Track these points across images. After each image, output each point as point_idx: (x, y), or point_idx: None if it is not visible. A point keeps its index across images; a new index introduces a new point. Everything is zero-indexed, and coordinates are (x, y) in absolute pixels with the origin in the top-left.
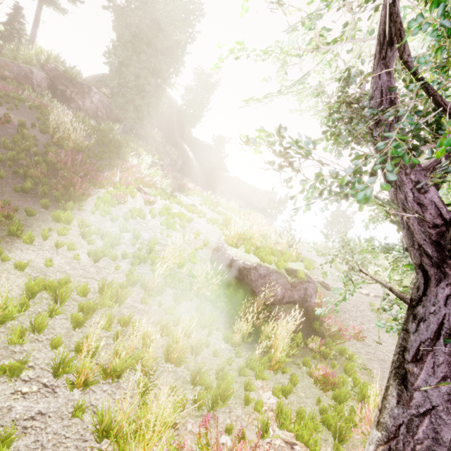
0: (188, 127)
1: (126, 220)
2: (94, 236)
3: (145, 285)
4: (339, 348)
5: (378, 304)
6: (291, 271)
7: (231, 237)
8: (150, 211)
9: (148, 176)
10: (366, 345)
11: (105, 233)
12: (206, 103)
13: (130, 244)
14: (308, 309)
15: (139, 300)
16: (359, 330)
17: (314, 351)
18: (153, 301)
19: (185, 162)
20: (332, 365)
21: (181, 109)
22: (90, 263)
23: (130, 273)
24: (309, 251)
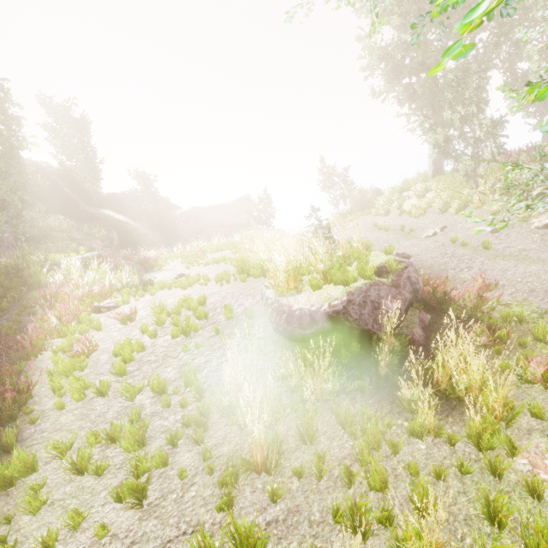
0: (91, 187)
1: (124, 378)
2: (97, 449)
3: (251, 465)
4: (493, 316)
5: (452, 235)
6: (378, 271)
7: (282, 284)
8: (142, 331)
9: (93, 283)
10: (501, 288)
11: (111, 431)
12: (89, 142)
13: (161, 409)
14: (423, 298)
15: (265, 500)
16: (484, 278)
17: (488, 345)
18: (282, 477)
19: (121, 231)
20: (521, 344)
21: (63, 170)
22: (134, 515)
23: (211, 468)
24: (338, 232)
